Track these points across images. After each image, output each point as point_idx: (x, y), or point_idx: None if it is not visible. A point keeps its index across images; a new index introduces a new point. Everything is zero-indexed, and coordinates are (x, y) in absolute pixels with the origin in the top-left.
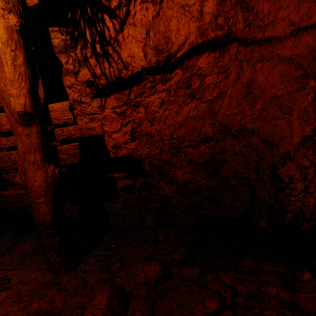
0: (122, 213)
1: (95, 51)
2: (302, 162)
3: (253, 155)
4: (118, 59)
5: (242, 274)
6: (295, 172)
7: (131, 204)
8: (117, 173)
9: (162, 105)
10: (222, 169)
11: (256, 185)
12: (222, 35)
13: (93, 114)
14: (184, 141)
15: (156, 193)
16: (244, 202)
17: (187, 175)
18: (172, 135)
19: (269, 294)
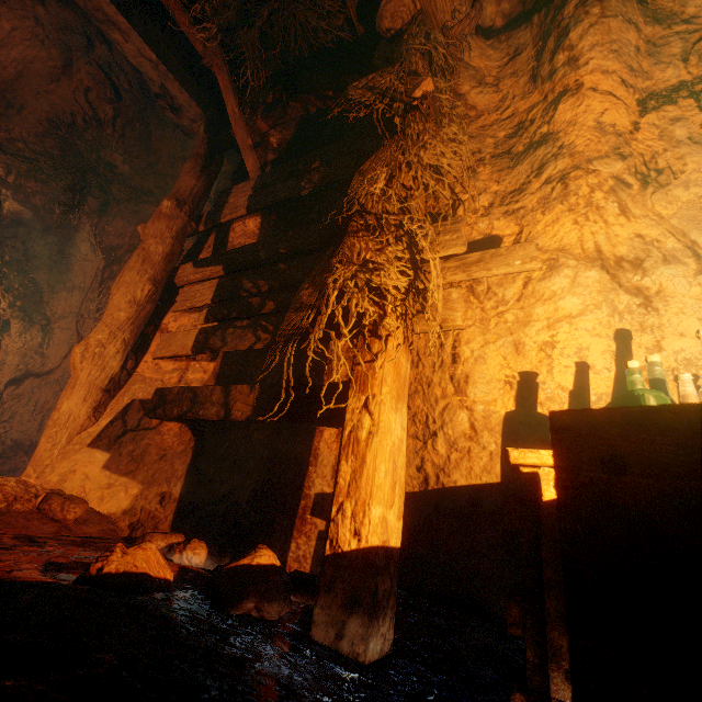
0: None
1: None
2: None
3: None
4: None
5: None
6: None
7: None
8: None
9: None
10: None
11: None
12: (21, 375)
13: None
14: None
15: None
16: None
17: None
18: None
19: None
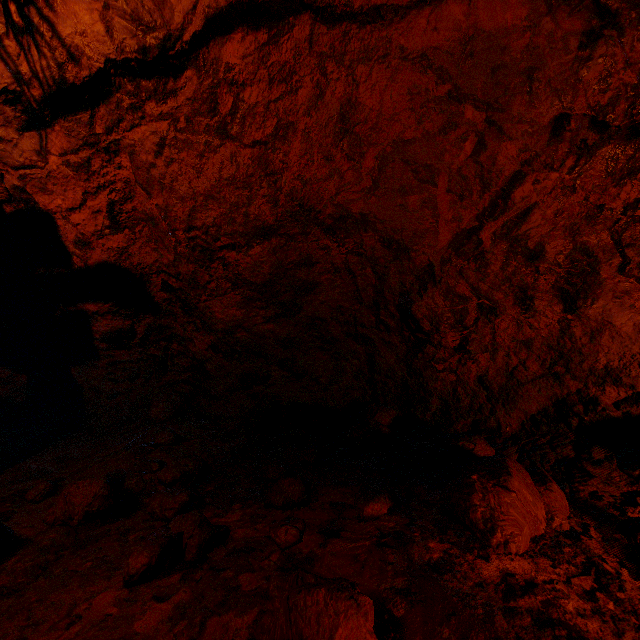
0: (108, 391)
1: (10, 20)
2: (456, 288)
3: (368, 272)
4: (52, 37)
5: (274, 510)
6: (443, 309)
7: (126, 371)
8: (92, 302)
9: (162, 151)
10: (311, 302)
11: (375, 339)
12: None
13: (25, 167)
14: (221, 236)
15: (183, 351)
16: (357, 376)
17: (234, 310)
18: (192, 219)
19: (278, 542)
